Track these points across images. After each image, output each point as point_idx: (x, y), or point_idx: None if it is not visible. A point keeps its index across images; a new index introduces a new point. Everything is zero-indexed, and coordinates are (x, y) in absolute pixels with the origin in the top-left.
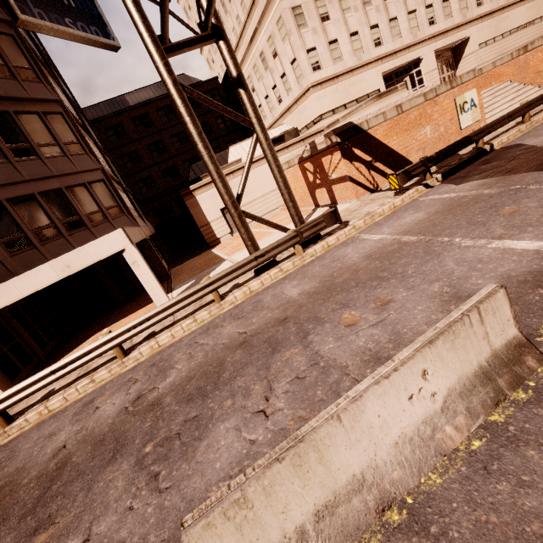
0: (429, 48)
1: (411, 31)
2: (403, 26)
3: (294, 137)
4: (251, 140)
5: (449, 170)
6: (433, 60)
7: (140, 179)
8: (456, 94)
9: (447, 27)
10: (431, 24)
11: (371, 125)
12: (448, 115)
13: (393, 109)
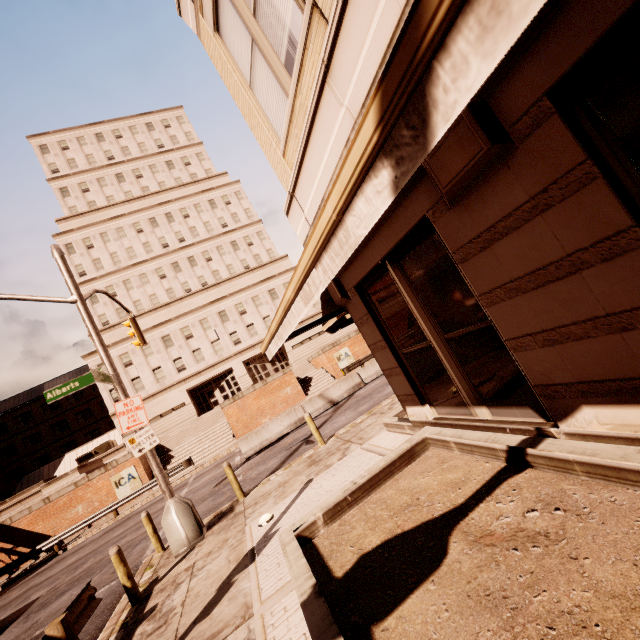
0: (237, 361)
1: (216, 354)
2: (207, 352)
3: (106, 450)
4: (89, 444)
5: (12, 580)
6: (243, 368)
7: (37, 457)
8: (113, 473)
9: (254, 342)
10: (238, 343)
11: (15, 519)
12: (104, 491)
13: (40, 502)
